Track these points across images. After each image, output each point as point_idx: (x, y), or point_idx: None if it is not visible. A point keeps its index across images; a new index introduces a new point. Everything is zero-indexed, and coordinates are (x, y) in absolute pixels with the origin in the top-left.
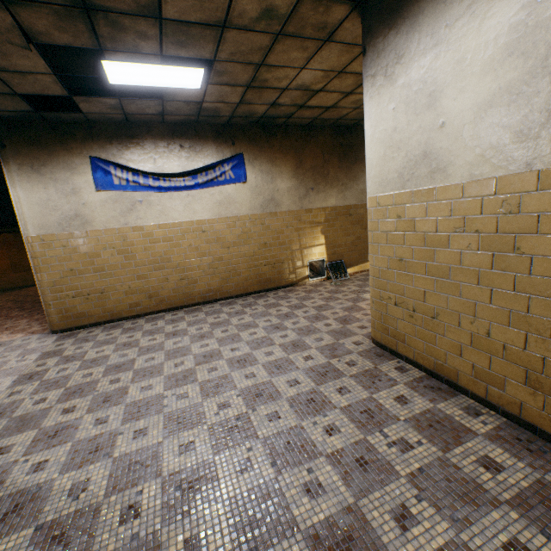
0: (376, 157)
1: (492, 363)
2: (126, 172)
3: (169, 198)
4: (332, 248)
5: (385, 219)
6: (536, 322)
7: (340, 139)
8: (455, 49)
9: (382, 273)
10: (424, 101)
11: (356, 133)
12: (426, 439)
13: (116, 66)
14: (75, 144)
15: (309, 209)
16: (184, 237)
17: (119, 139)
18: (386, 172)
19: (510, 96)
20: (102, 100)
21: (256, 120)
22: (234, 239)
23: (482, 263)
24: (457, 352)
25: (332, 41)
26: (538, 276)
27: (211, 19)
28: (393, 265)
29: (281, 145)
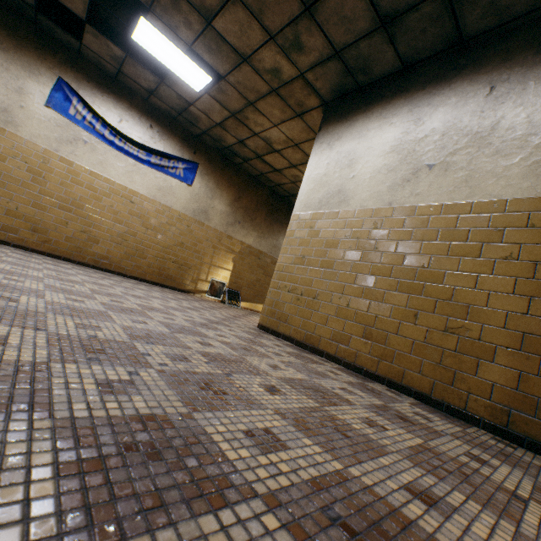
0: (308, 189)
1: (345, 326)
2: (87, 111)
3: (115, 156)
4: (236, 277)
5: (301, 228)
6: (377, 293)
7: (273, 200)
8: (369, 142)
9: (286, 267)
10: (347, 163)
11: (285, 203)
12: (294, 357)
13: (149, 29)
14: (52, 58)
15: (231, 236)
16: (110, 196)
17: (98, 85)
18: (312, 199)
19: (389, 169)
20: (111, 45)
21: (221, 147)
22: (157, 224)
23: (355, 258)
24: (324, 322)
25: (302, 119)
26: (383, 264)
27: (241, 49)
28: (296, 261)
29: (230, 177)
